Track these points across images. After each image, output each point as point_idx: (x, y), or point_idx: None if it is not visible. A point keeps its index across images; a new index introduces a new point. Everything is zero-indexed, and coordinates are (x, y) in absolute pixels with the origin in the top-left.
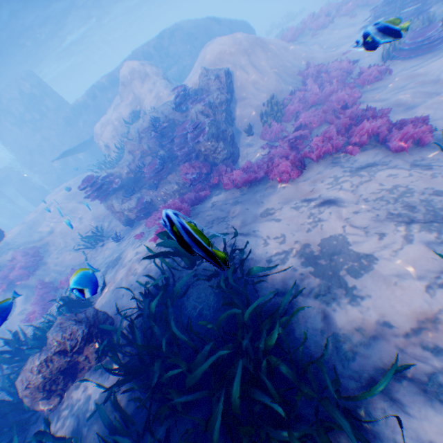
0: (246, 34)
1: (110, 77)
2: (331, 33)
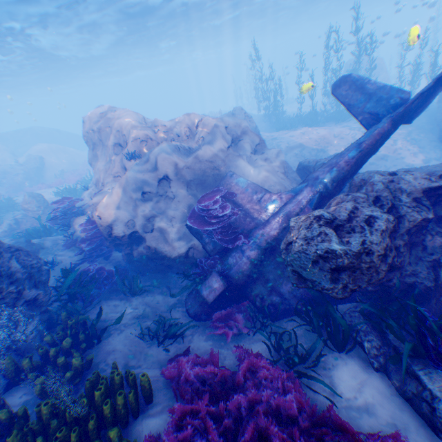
0: (58, 145)
1: None
2: None
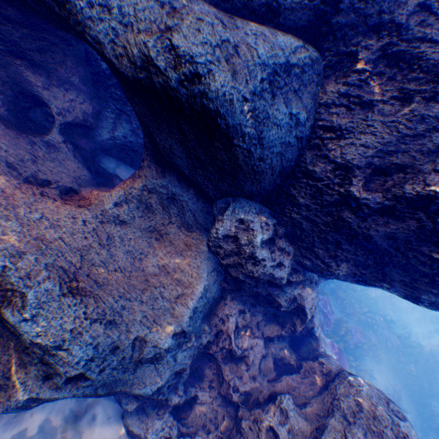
0: None
1: None
2: None
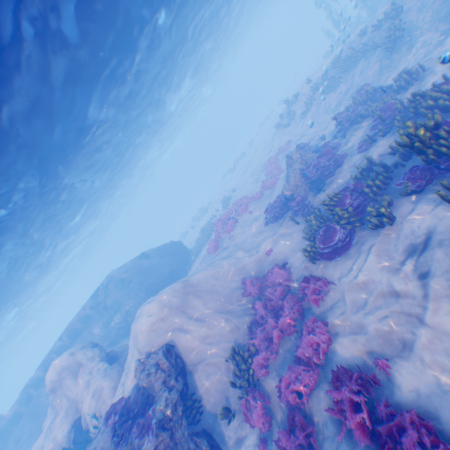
0: (172, 286)
1: (46, 364)
2: (243, 231)
